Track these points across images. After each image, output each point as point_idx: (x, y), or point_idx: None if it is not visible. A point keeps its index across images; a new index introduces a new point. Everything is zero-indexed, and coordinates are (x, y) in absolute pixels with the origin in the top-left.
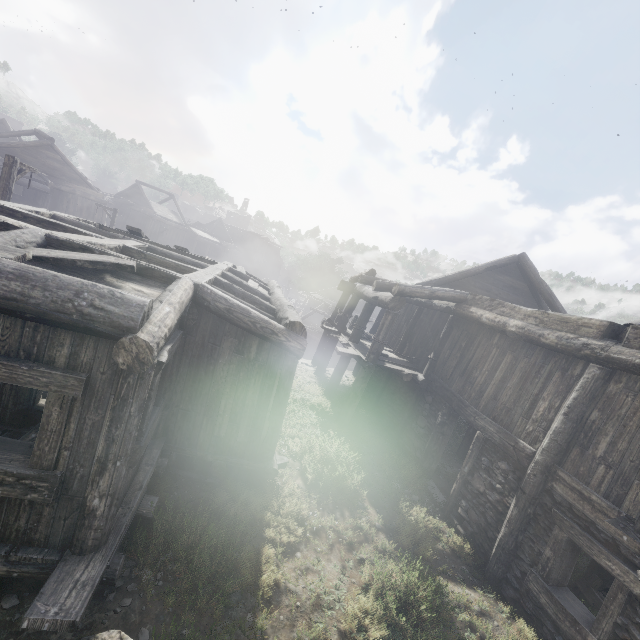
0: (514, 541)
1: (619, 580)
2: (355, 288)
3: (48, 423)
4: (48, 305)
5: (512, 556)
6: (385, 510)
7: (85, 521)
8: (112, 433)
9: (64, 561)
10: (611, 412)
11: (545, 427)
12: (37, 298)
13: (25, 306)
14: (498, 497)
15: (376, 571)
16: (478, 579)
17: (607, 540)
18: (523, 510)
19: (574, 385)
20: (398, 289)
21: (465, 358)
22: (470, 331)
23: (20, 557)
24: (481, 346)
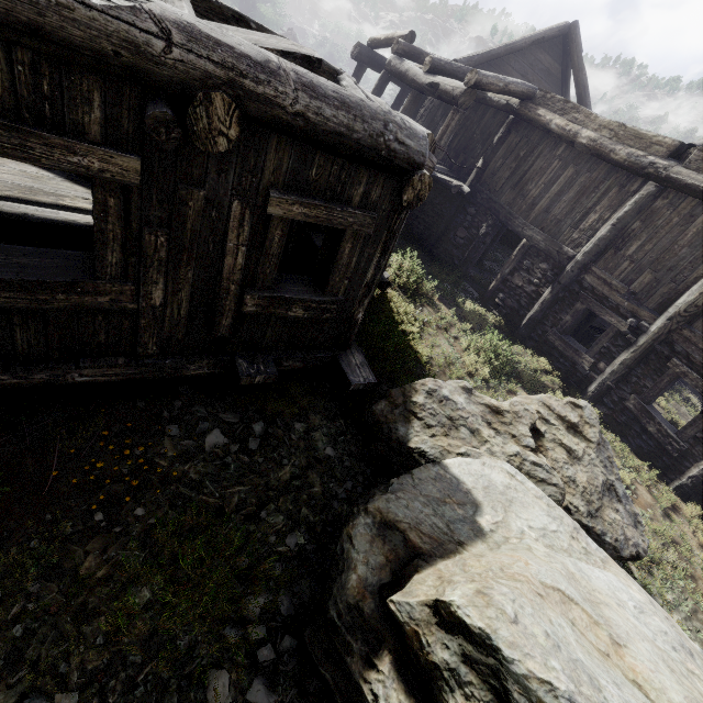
0: (543, 315)
1: (614, 326)
2: (388, 62)
3: (341, 259)
4: (366, 141)
5: (538, 324)
6: (450, 306)
7: (351, 329)
8: (380, 263)
9: (339, 356)
10: (650, 223)
11: (590, 235)
12: (359, 132)
13: (348, 142)
14: (534, 289)
15: (469, 342)
16: (511, 339)
17: (613, 306)
18: (556, 295)
19: (627, 200)
20: (476, 79)
21: (520, 169)
22: (532, 138)
23: (313, 357)
24: (542, 157)
